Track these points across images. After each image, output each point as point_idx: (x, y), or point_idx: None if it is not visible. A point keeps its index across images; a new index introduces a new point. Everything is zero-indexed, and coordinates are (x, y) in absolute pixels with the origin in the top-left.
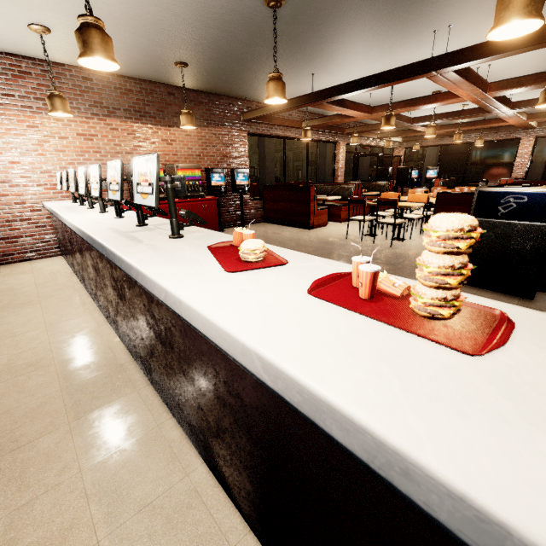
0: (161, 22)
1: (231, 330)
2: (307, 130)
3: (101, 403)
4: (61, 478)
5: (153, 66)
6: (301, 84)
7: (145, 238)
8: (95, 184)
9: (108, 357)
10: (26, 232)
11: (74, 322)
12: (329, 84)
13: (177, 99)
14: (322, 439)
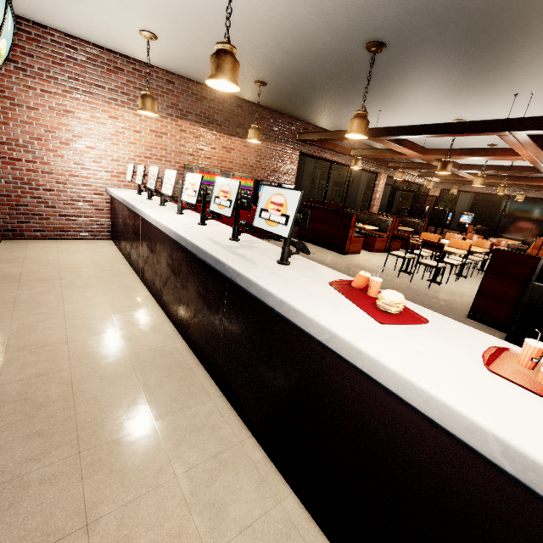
0: (261, 47)
1: (454, 404)
2: (358, 160)
3: (181, 407)
4: (159, 480)
5: None
6: None
7: (254, 258)
8: (190, 191)
9: (177, 358)
10: (85, 212)
11: (137, 313)
12: (391, 121)
13: (244, 111)
14: (541, 530)
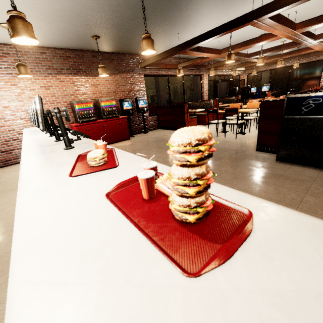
0: (75, 11)
1: (13, 239)
2: (180, 69)
3: None
4: None
5: (79, 40)
6: (172, 40)
7: (50, 150)
8: (33, 117)
9: None
10: (16, 147)
11: None
12: (190, 38)
13: (98, 59)
14: None
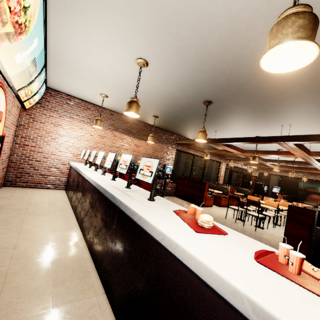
0: (155, 101)
1: (224, 275)
2: (208, 154)
3: (73, 299)
4: None
5: (142, 115)
6: (209, 133)
7: (134, 196)
8: (109, 162)
9: (81, 264)
10: (54, 174)
11: (65, 233)
12: (223, 136)
13: (147, 129)
14: None
